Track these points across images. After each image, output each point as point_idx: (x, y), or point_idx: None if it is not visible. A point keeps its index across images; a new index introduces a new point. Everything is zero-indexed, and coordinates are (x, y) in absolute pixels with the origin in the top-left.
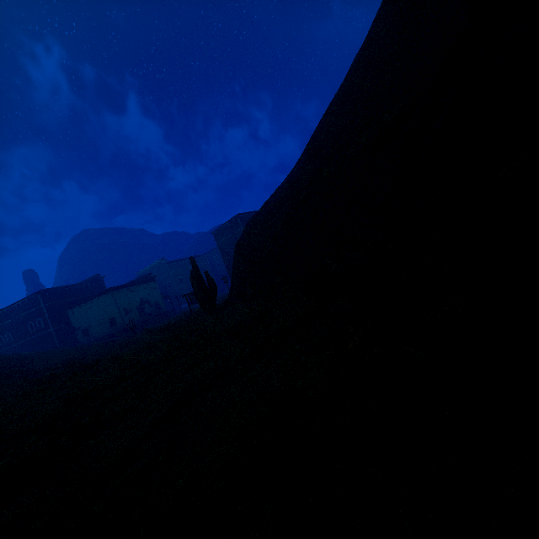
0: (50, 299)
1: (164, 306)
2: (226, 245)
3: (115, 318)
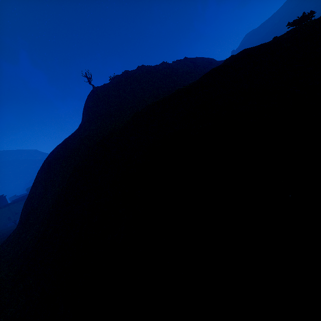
0: None
1: None
2: None
3: (11, 217)
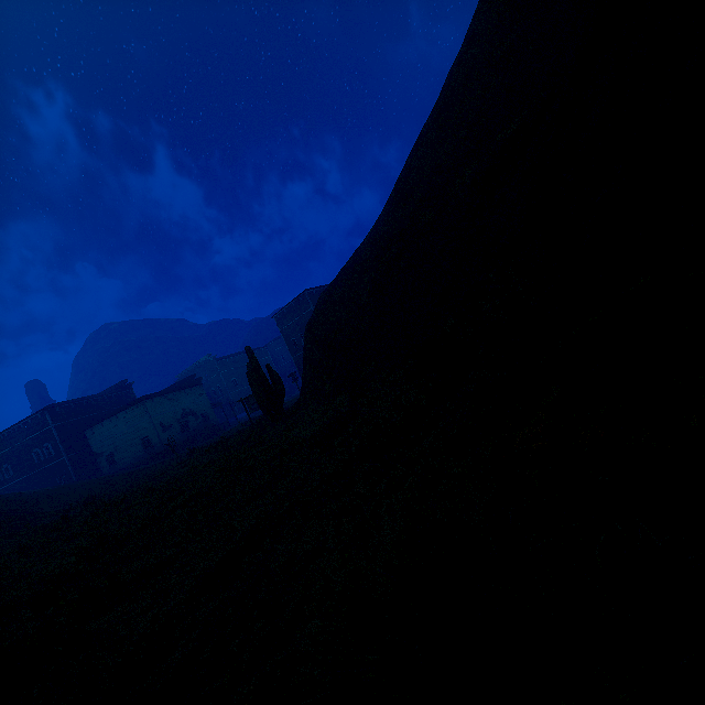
0: (61, 417)
1: (215, 417)
2: (292, 331)
3: (150, 437)
